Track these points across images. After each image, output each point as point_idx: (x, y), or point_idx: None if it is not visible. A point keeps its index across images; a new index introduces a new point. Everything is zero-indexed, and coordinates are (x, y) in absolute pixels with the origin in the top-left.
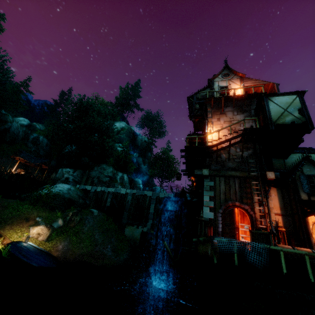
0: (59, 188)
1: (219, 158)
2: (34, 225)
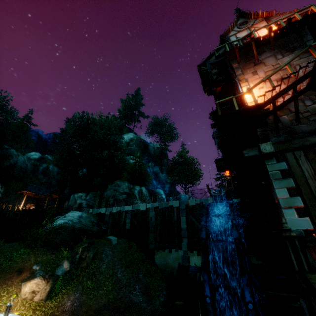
0: (68, 217)
1: (279, 124)
2: (28, 278)
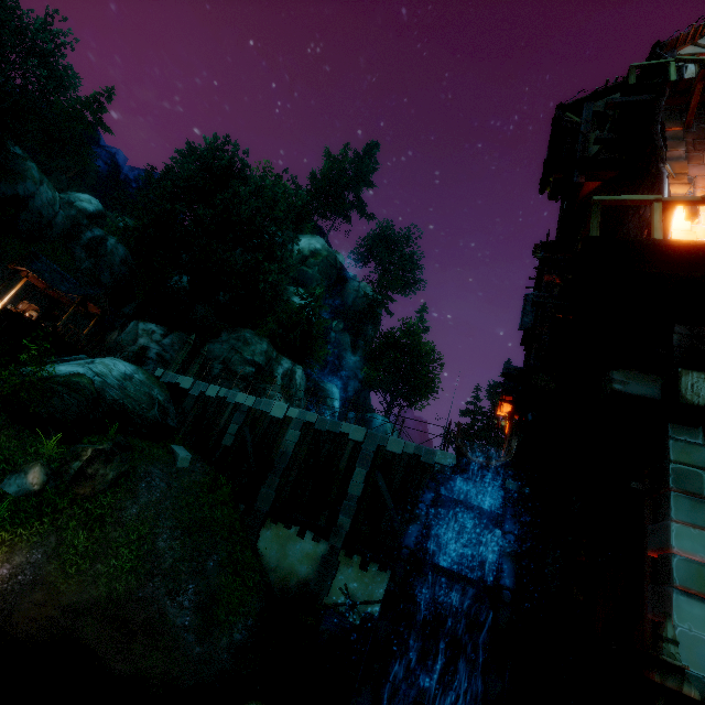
0: (98, 367)
1: None
2: None
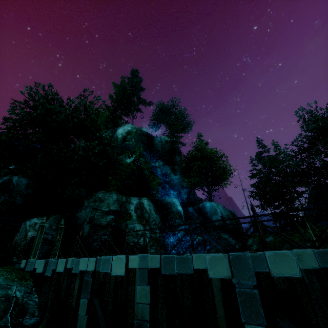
0: None
1: None
2: None
